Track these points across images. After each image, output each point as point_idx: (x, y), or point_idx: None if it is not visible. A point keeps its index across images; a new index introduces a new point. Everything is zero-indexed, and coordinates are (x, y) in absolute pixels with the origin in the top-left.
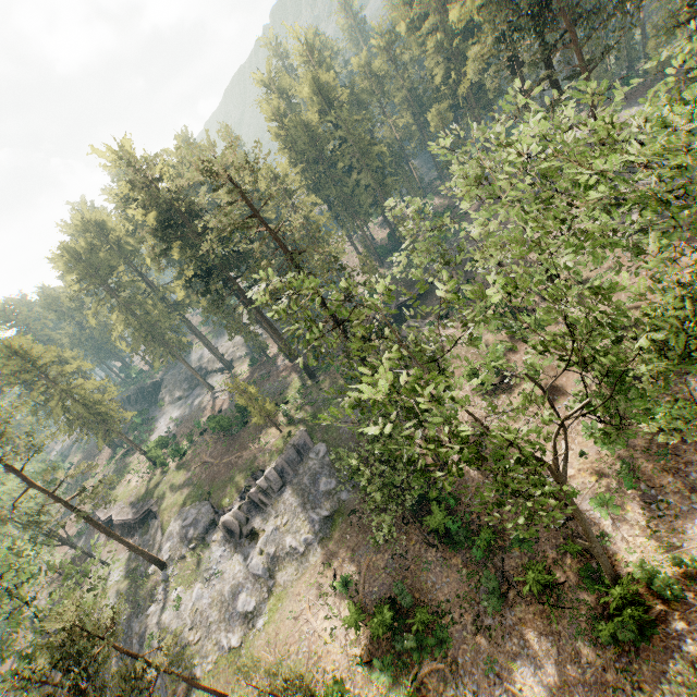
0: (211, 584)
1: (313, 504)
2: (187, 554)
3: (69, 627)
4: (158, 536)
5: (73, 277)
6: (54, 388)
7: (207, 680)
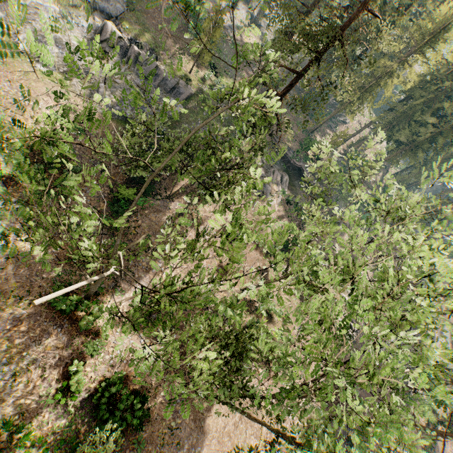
0: (60, 21)
1: None
2: None
3: None
4: None
5: None
6: None
7: None
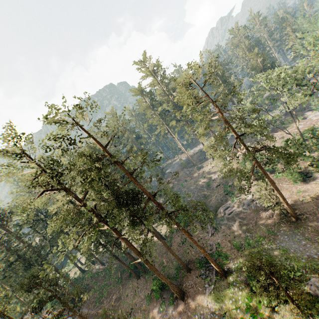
0: None
1: None
2: None
3: None
4: None
5: None
6: None
7: None
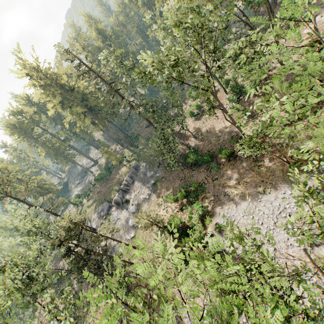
0: (116, 224)
1: (147, 182)
2: (103, 221)
3: (68, 222)
4: (88, 224)
5: (15, 136)
6: (23, 182)
7: (126, 251)
